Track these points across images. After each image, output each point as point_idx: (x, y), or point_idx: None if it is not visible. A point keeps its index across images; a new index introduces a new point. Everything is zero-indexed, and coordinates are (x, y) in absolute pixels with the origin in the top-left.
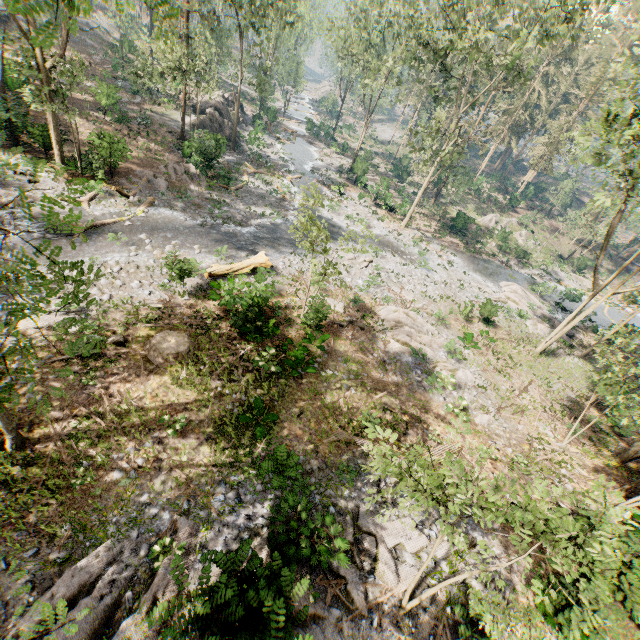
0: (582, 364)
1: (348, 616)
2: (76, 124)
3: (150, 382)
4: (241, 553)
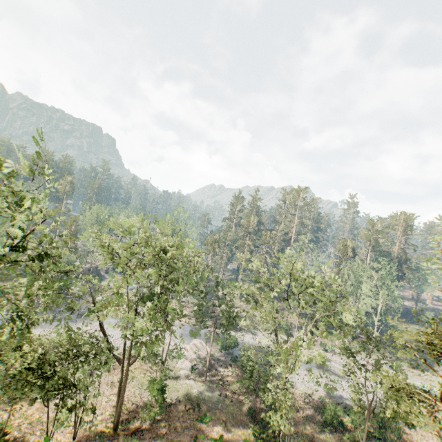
0: (196, 385)
1: None
2: None
3: None
4: None
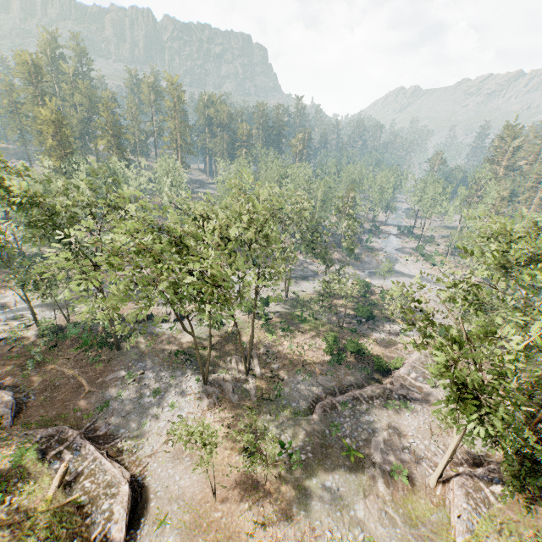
0: None
1: (378, 328)
2: None
3: (340, 301)
4: (360, 306)
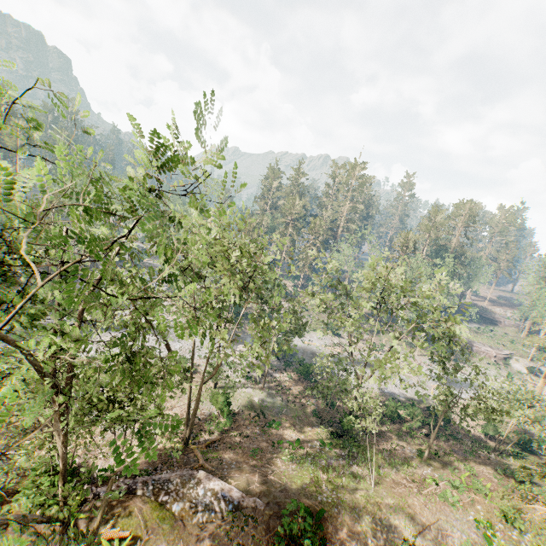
0: (255, 393)
1: None
2: None
3: None
4: None
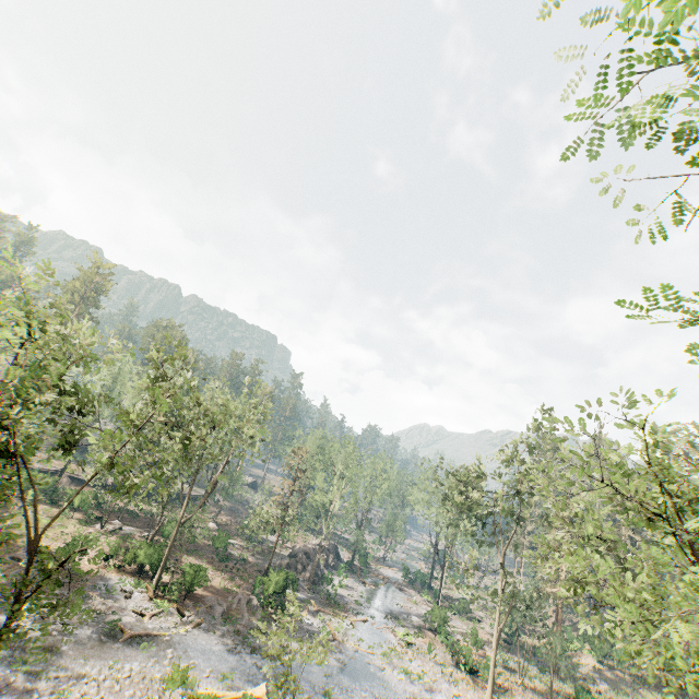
0: None
1: None
2: (181, 556)
3: None
4: None
